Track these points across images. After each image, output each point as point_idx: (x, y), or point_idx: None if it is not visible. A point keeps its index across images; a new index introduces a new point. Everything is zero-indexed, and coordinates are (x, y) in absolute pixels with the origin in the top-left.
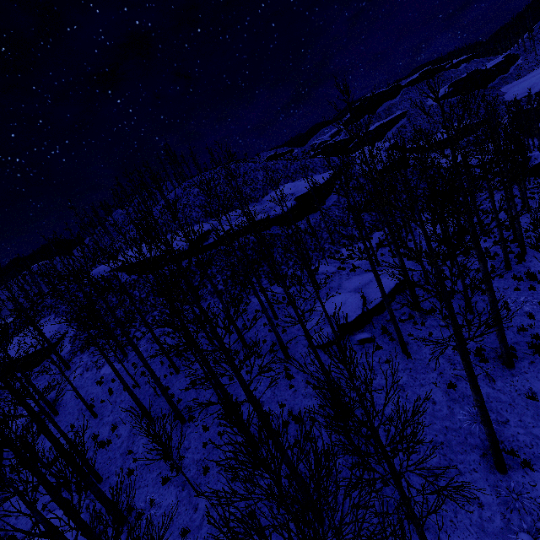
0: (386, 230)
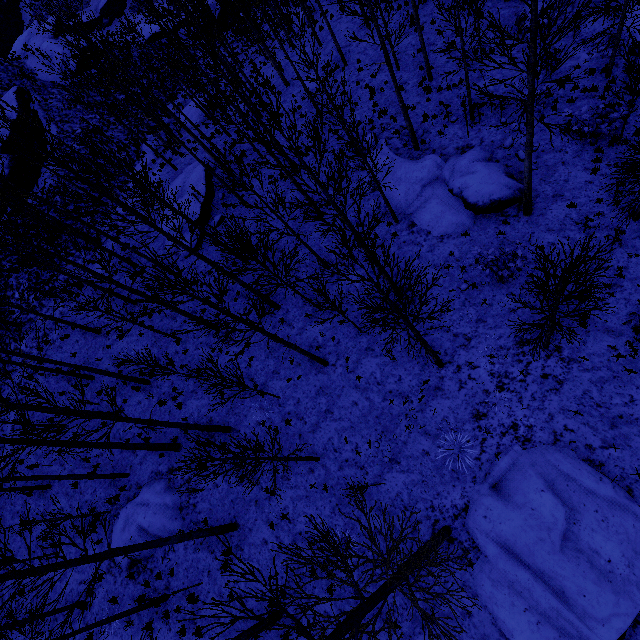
0: (151, 138)
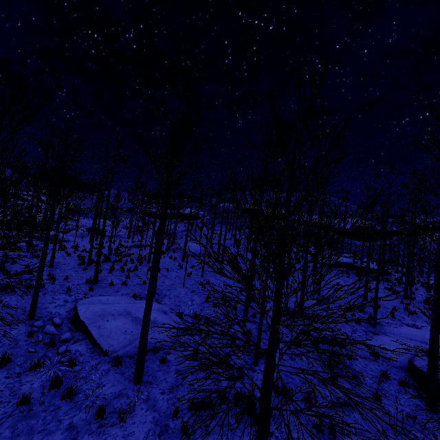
0: None
